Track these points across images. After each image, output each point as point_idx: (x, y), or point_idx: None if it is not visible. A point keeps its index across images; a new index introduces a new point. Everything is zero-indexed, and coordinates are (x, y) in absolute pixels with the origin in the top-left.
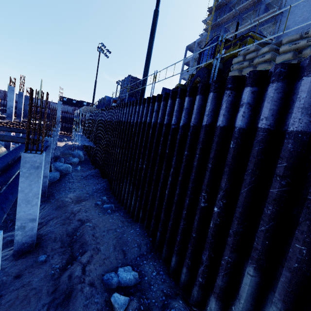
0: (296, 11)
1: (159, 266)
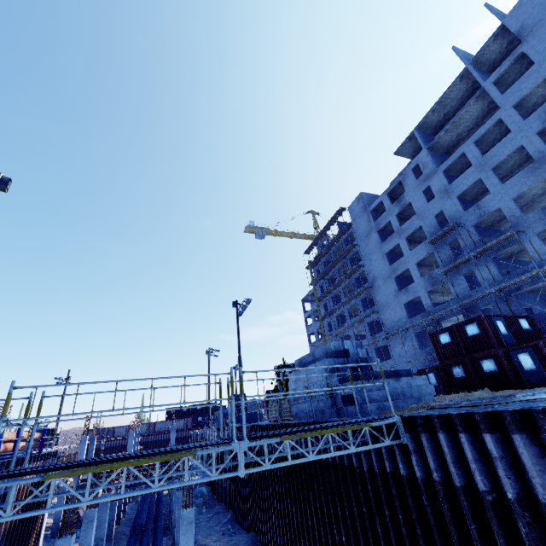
0: (373, 263)
1: None
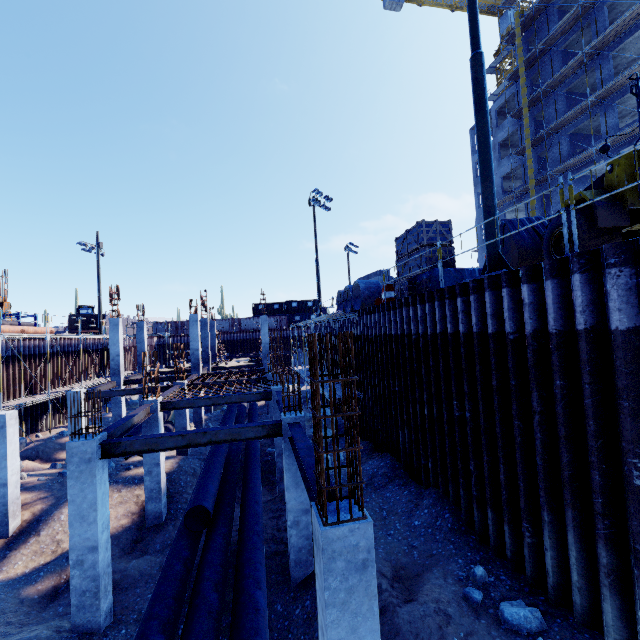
0: None
1: None
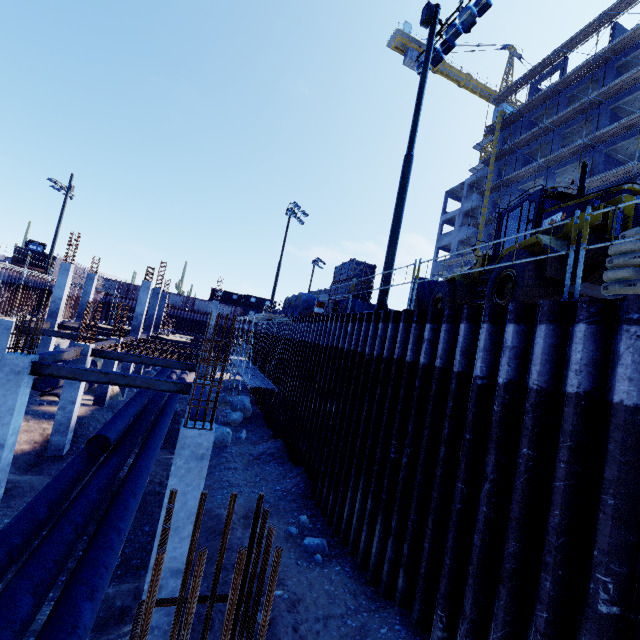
0: None
1: None
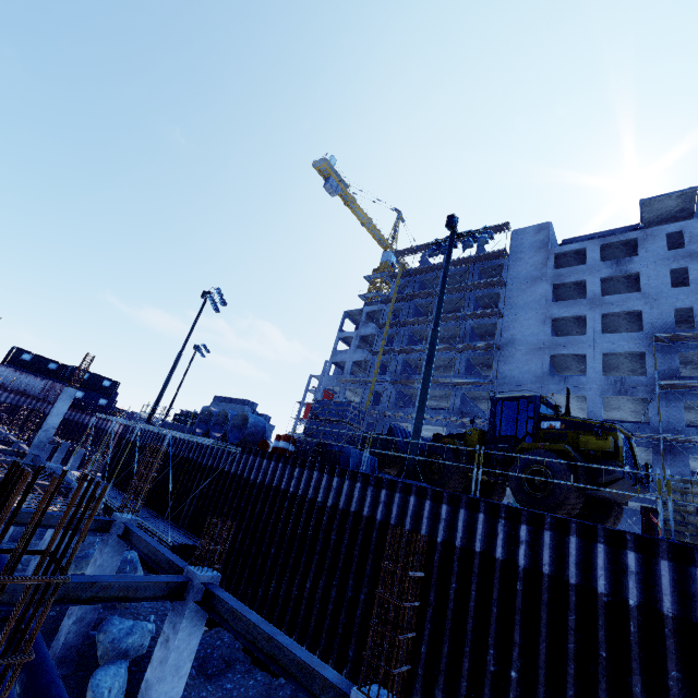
0: (520, 320)
1: None
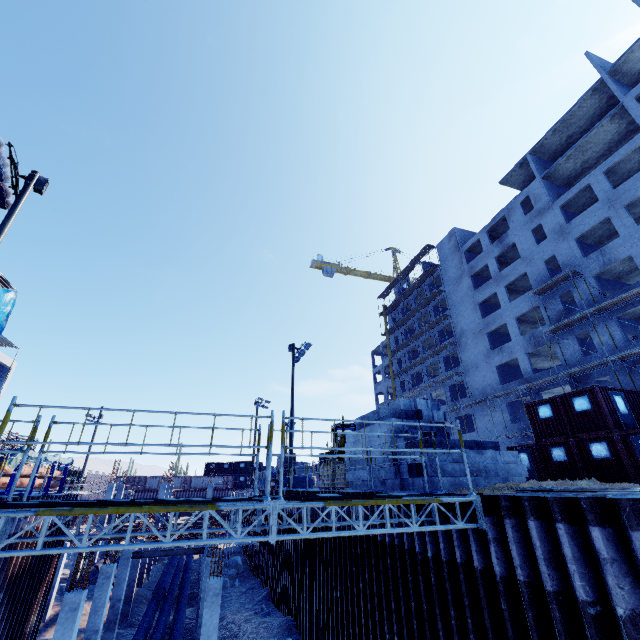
0: (462, 314)
1: (295, 637)
